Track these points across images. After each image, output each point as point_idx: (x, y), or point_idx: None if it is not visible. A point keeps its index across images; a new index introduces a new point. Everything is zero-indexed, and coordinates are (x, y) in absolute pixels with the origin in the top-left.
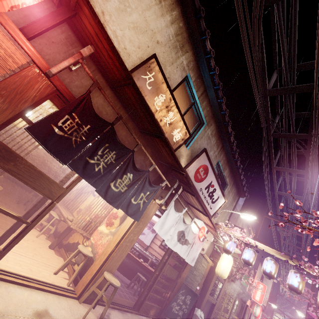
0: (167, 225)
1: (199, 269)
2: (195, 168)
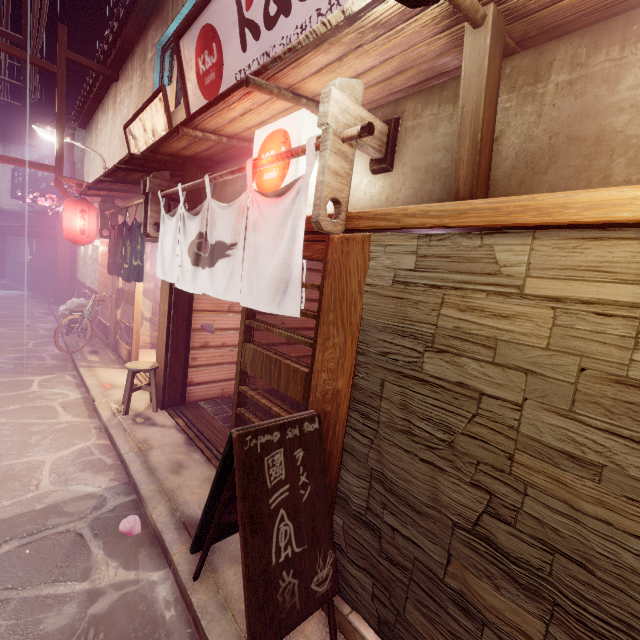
0: (167, 253)
1: (501, 339)
2: (197, 91)
